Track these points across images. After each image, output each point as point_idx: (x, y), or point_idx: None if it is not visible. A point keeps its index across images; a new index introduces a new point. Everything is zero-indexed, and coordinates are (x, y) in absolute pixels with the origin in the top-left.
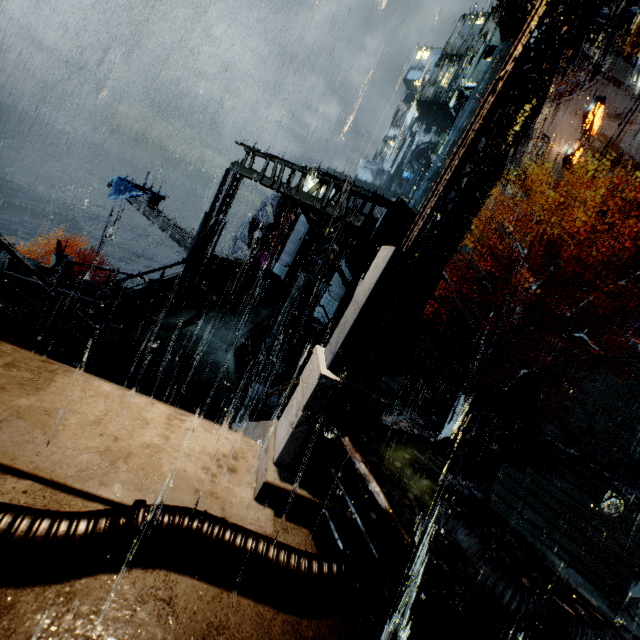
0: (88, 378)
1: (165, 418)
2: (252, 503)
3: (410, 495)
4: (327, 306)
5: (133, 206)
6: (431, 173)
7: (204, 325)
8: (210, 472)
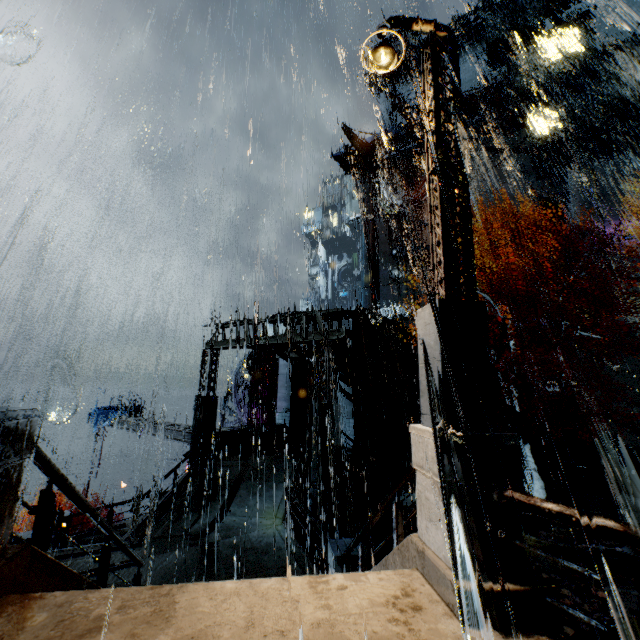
0: (205, 584)
1: (308, 588)
2: (468, 633)
3: (564, 591)
4: (344, 428)
5: (118, 427)
6: (363, 282)
7: (238, 509)
8: (399, 621)
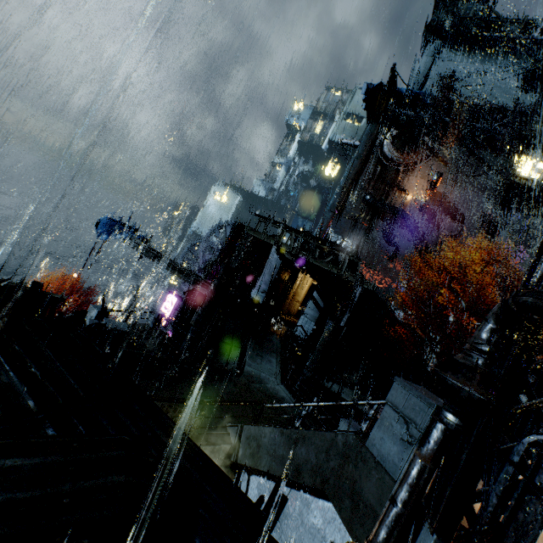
0: None
1: None
2: None
3: None
4: (305, 325)
5: (130, 246)
6: (331, 206)
7: (251, 363)
8: None
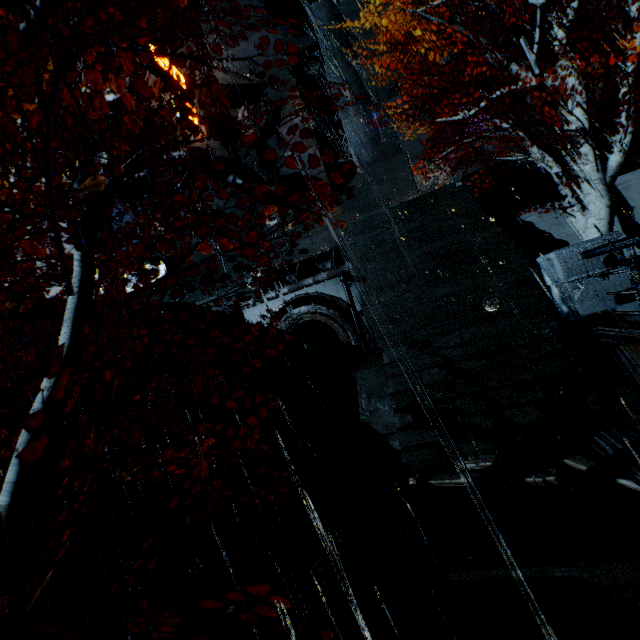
0: None
1: None
2: None
3: None
4: None
5: None
6: None
7: None
8: None
